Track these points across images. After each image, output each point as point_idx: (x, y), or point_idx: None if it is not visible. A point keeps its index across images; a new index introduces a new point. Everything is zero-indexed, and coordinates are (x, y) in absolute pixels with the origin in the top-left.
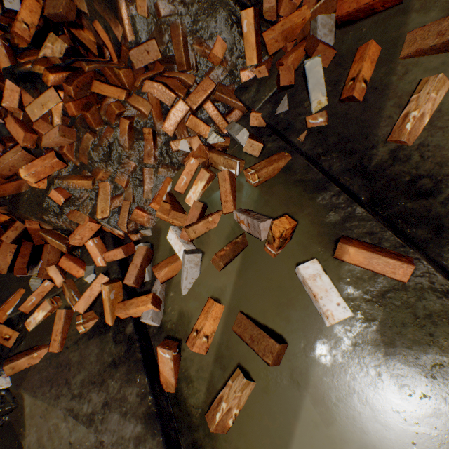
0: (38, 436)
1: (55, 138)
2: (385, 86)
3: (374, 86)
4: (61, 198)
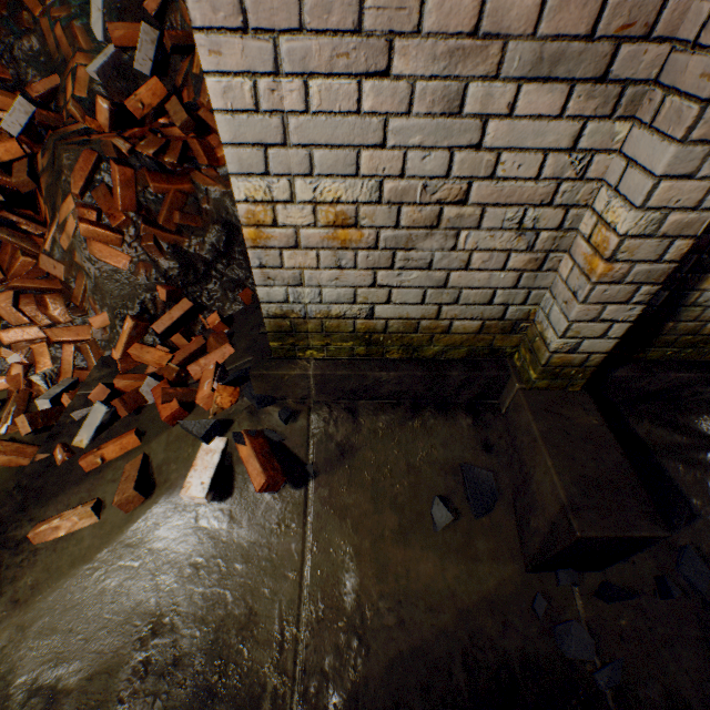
0: None
1: None
2: (103, 476)
3: (104, 468)
4: None
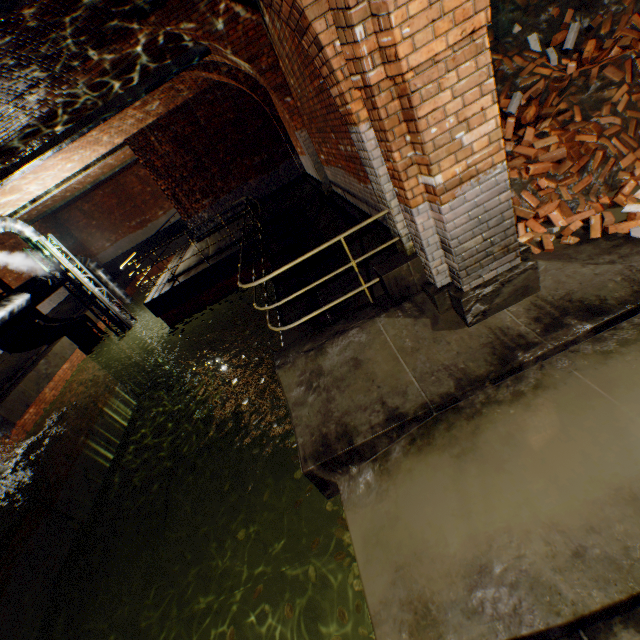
0: (553, 280)
1: (559, 153)
2: None
3: None
4: (545, 185)
